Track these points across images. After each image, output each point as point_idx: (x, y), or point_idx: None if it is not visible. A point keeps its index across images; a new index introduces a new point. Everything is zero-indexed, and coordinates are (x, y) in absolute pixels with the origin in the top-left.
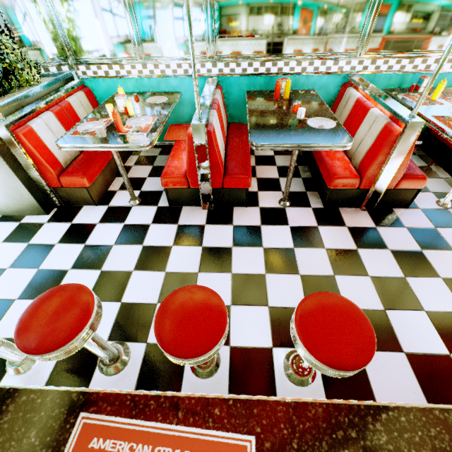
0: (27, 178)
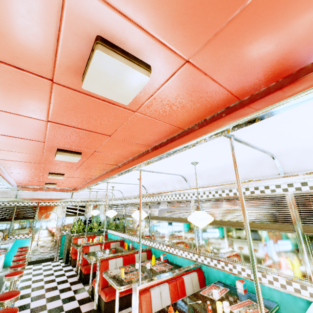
0: (69, 251)
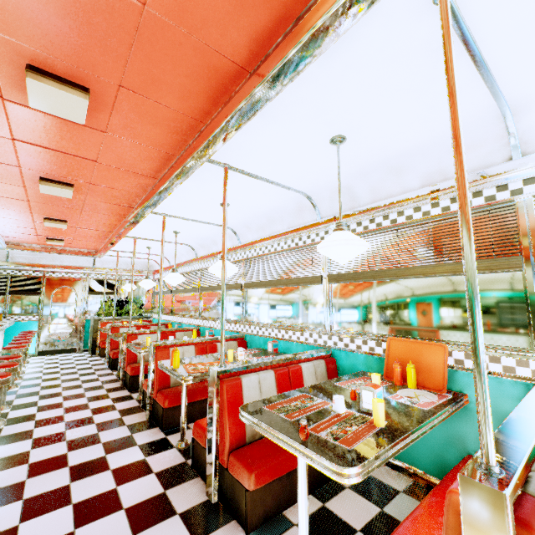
0: (96, 339)
